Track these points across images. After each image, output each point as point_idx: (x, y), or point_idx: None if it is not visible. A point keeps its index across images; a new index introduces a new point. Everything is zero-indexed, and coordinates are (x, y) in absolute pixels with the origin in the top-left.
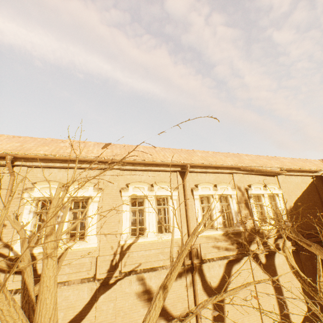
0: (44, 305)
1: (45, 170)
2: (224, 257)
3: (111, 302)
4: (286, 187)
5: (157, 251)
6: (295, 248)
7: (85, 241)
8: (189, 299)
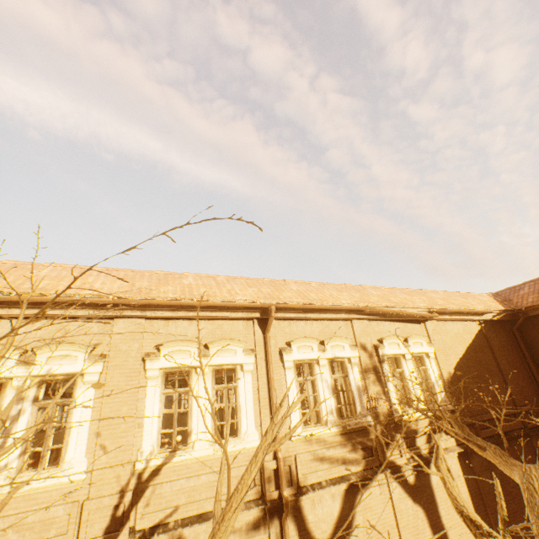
0: None
1: None
2: (341, 478)
3: None
4: (441, 341)
5: (213, 476)
6: (463, 449)
7: (61, 469)
8: None
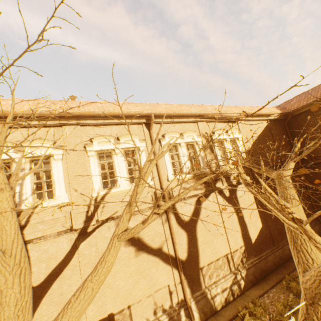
0: (4, 232)
1: None
2: (194, 195)
3: (92, 247)
4: (245, 131)
5: None
6: (253, 180)
7: (55, 199)
8: (166, 233)
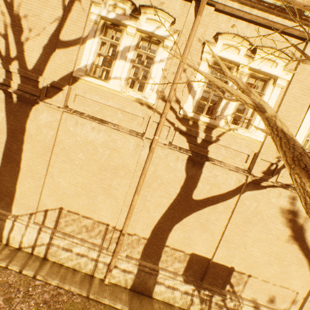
0: None
1: (231, 20)
2: None
3: (254, 202)
4: None
5: None
6: None
7: (248, 131)
8: None
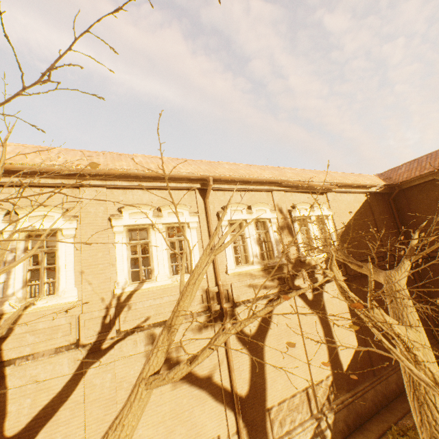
0: None
1: None
2: (263, 297)
3: (107, 373)
4: (337, 207)
5: (172, 298)
6: (346, 278)
7: (57, 296)
8: (219, 352)
